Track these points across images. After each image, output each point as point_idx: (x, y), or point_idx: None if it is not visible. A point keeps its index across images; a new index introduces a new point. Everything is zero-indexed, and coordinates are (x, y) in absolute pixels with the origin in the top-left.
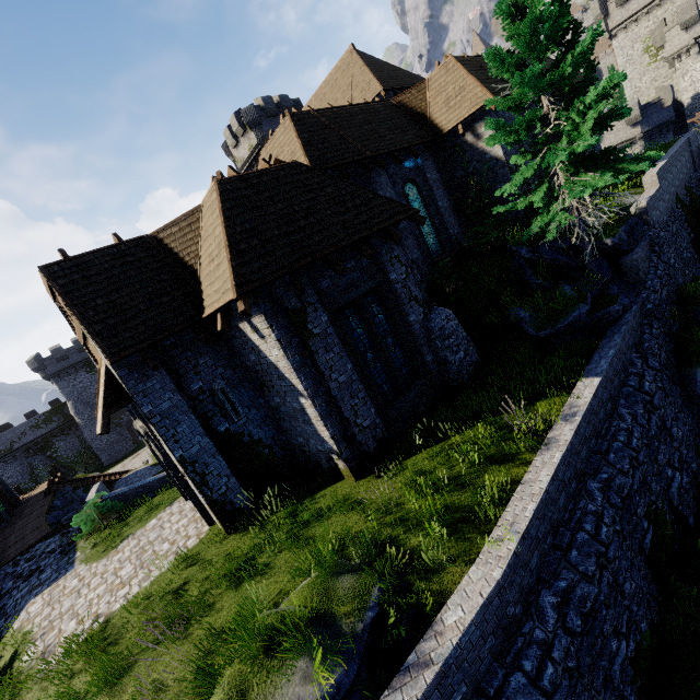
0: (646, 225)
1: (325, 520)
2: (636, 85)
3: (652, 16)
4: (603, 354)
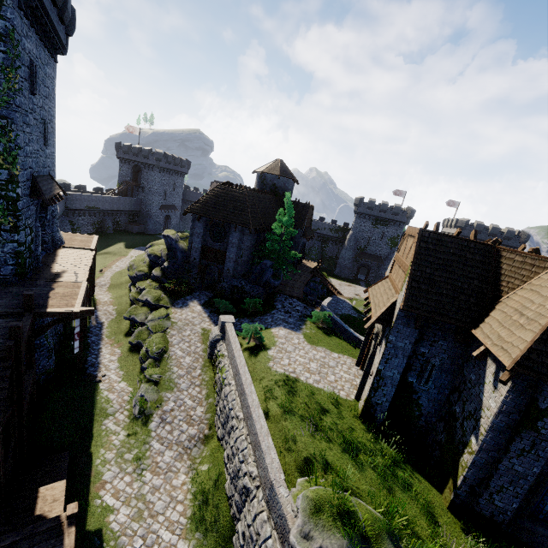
0: None
1: (407, 494)
2: None
3: None
4: None
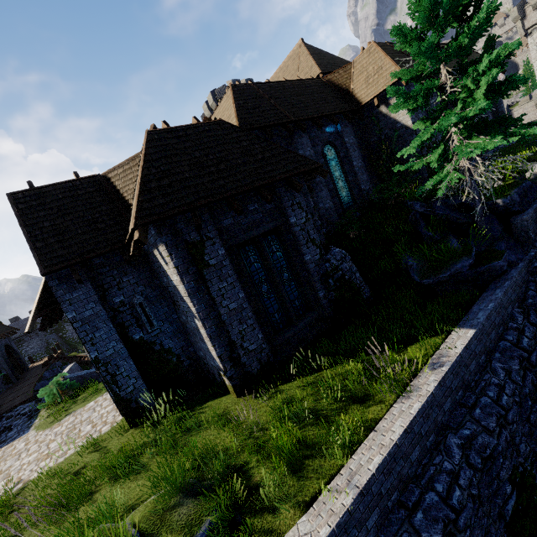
0: None
1: (202, 431)
2: None
3: None
4: (482, 307)
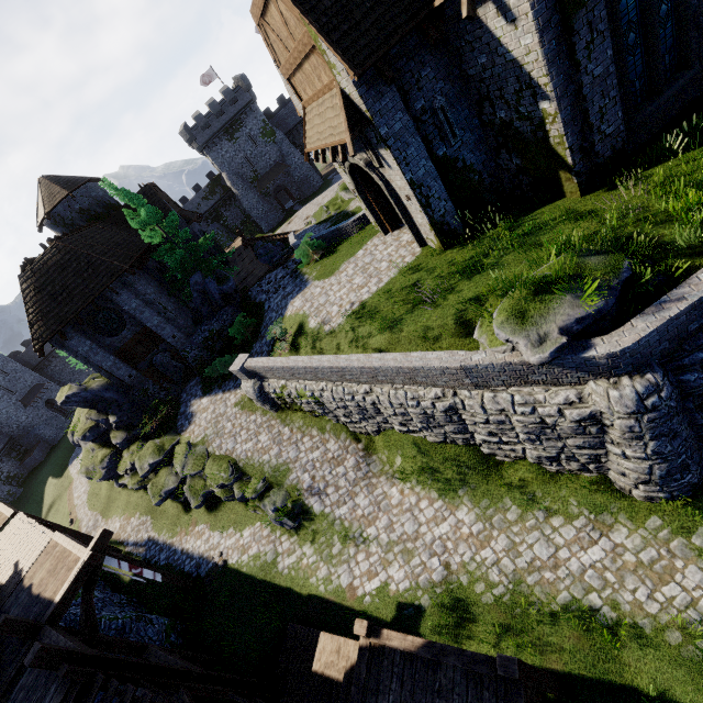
0: None
1: (548, 230)
2: None
3: None
4: None
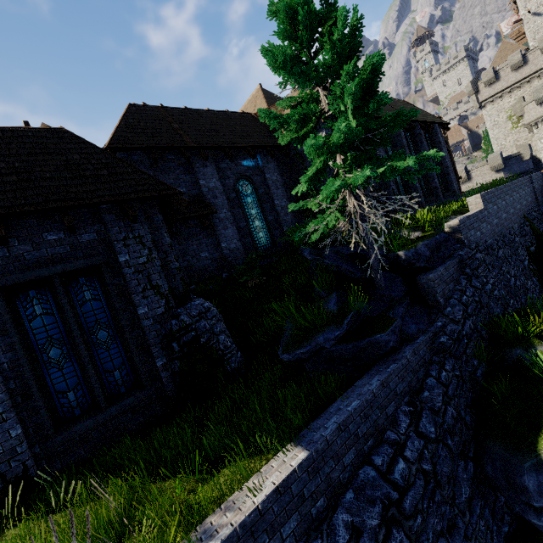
0: (460, 244)
1: None
2: (501, 143)
3: (513, 95)
4: (342, 405)
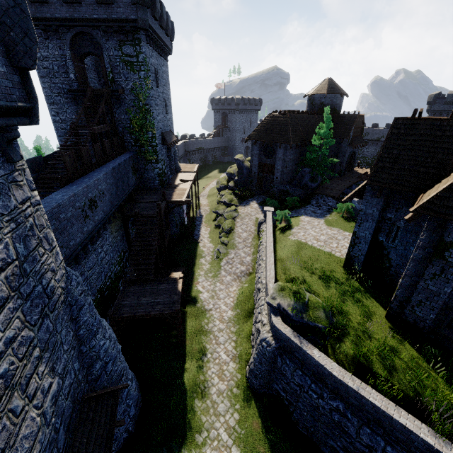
0: None
1: (356, 305)
2: None
3: None
4: None
